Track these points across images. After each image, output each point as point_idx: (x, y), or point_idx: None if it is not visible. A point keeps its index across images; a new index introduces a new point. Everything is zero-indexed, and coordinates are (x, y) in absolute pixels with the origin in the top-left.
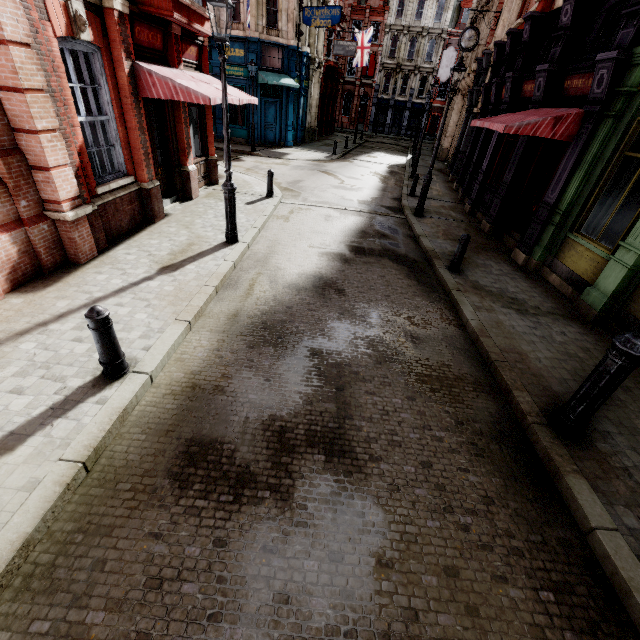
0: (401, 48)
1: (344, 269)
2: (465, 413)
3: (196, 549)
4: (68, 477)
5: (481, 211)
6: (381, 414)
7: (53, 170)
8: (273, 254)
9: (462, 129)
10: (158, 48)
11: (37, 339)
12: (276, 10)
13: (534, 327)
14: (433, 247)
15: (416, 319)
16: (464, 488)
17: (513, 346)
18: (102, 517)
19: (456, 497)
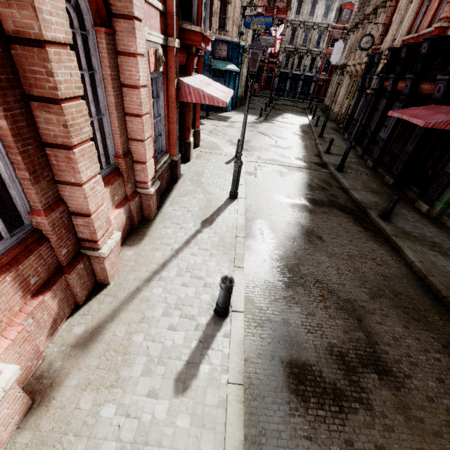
0: (298, 37)
1: (313, 218)
2: (444, 338)
3: (337, 448)
4: (241, 396)
5: (382, 167)
6: (394, 340)
7: (147, 163)
8: (262, 206)
9: (354, 102)
10: (183, 64)
11: (160, 285)
12: (225, 17)
13: None
14: (361, 198)
15: (378, 260)
16: None
17: None
18: (268, 424)
19: None
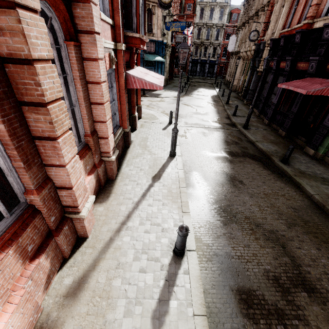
0: (203, 34)
1: (233, 167)
2: None
3: None
4: (206, 326)
5: (275, 123)
6: (312, 261)
7: (108, 137)
8: (194, 161)
9: (248, 78)
10: (128, 60)
11: (128, 234)
12: (151, 24)
13: None
14: (265, 148)
15: (286, 196)
16: None
17: None
18: None
19: None
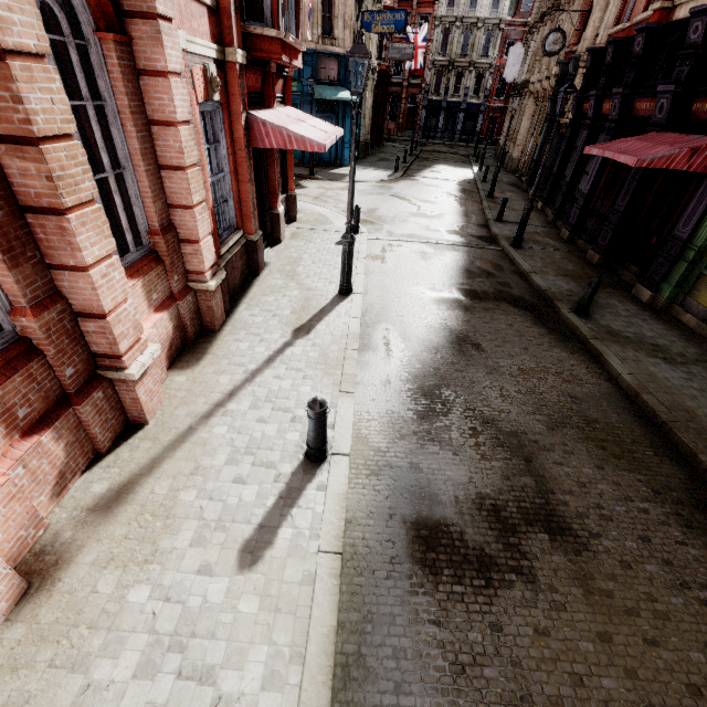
0: (454, 42)
1: (469, 319)
2: (657, 481)
3: (477, 634)
4: (337, 569)
5: (583, 238)
6: (579, 486)
7: (200, 242)
8: (390, 305)
9: (542, 140)
10: (258, 90)
11: (224, 422)
12: (332, 16)
13: (689, 379)
14: (548, 286)
15: (565, 375)
16: (689, 562)
17: (677, 403)
18: (378, 606)
19: (686, 572)
